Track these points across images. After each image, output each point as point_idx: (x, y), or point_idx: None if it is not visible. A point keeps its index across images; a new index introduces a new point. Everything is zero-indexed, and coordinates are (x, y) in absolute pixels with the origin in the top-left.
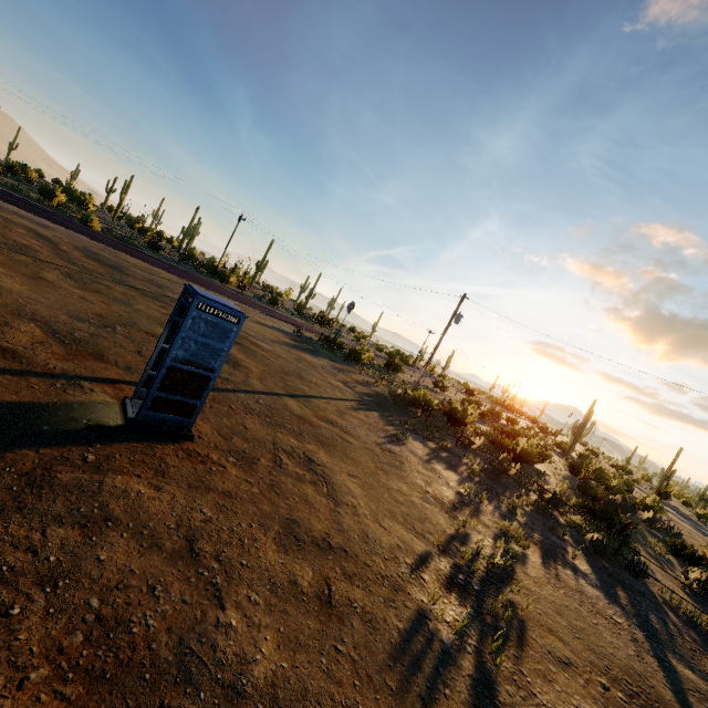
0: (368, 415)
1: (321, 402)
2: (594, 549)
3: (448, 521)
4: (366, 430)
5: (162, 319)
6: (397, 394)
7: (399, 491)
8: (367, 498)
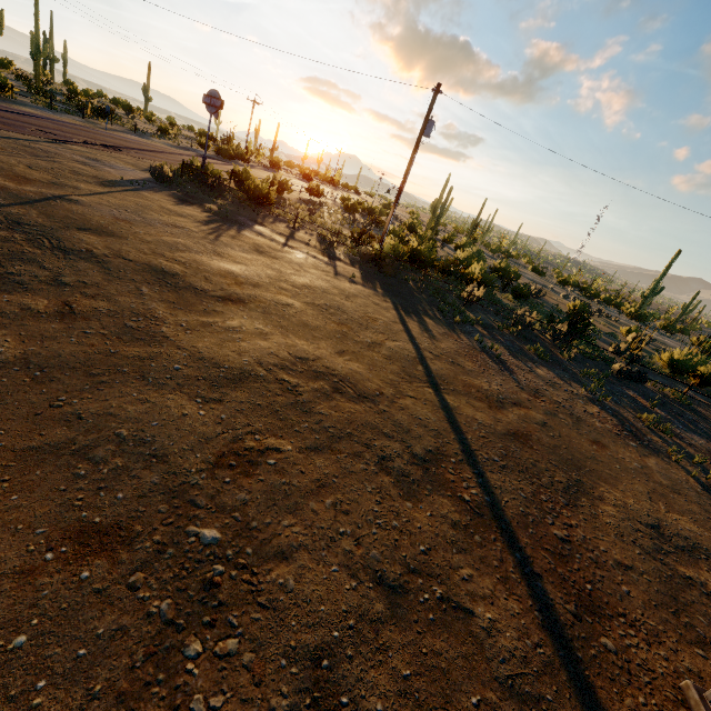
0: (440, 333)
1: (432, 360)
2: (621, 376)
3: (671, 466)
4: (492, 373)
5: (100, 348)
6: (372, 256)
7: (644, 467)
8: (697, 524)
